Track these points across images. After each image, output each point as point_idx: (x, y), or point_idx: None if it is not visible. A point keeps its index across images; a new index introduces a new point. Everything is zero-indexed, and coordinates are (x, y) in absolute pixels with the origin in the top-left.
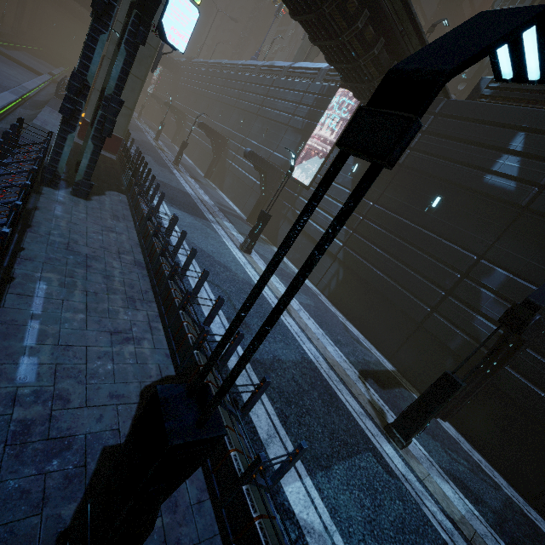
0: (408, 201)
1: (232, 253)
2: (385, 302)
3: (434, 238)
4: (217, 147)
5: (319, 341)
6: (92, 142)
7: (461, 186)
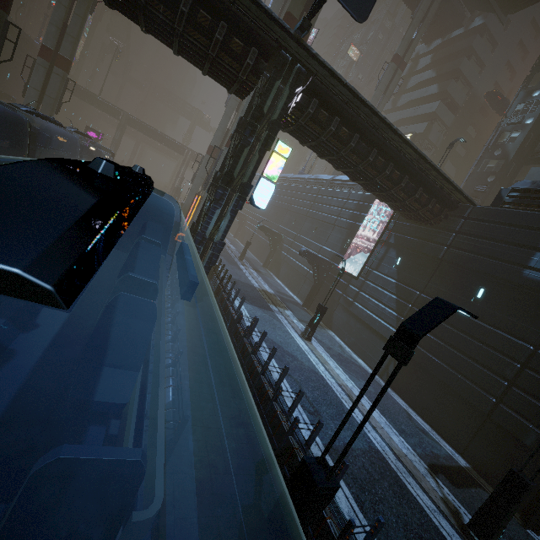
0: (453, 291)
1: (296, 341)
2: (446, 390)
3: (485, 327)
4: (273, 242)
5: (383, 430)
6: (203, 270)
7: (502, 279)
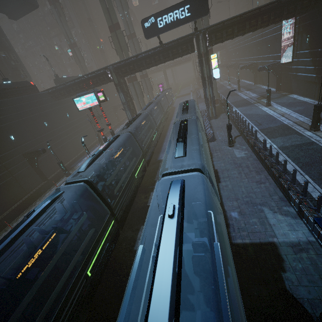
0: None
1: (261, 109)
2: None
3: None
4: (253, 69)
5: (294, 119)
6: (213, 107)
7: None
